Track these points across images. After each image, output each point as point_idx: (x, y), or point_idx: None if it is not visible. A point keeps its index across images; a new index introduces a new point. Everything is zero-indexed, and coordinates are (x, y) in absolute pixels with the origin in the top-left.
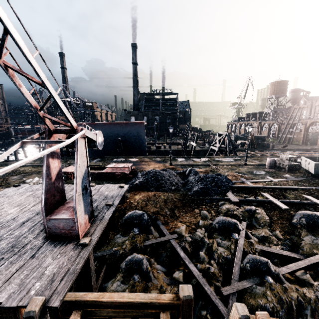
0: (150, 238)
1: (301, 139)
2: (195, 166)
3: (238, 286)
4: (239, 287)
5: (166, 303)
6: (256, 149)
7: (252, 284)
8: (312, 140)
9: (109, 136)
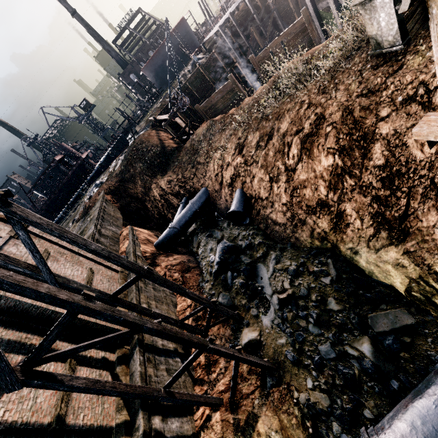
0: None
1: None
2: None
3: None
4: None
5: None
6: None
7: None
8: None
9: (171, 53)
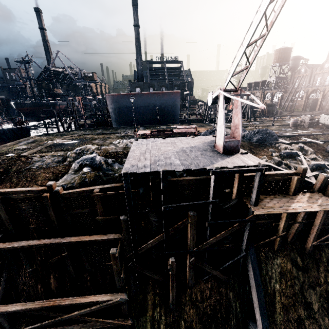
0: None
1: (302, 106)
2: None
3: (313, 174)
4: (313, 174)
5: (294, 173)
6: (267, 116)
7: (319, 172)
8: (311, 107)
9: (146, 106)
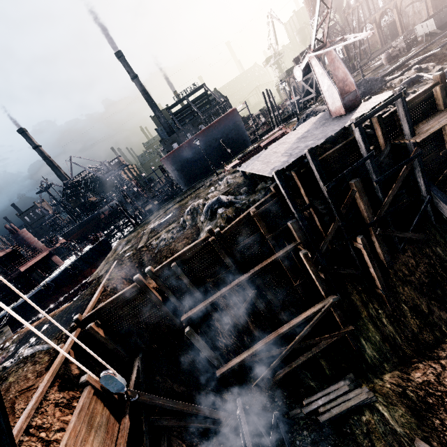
0: None
1: (378, 41)
2: None
3: None
4: None
5: (433, 85)
6: None
7: None
8: (391, 34)
9: (207, 146)
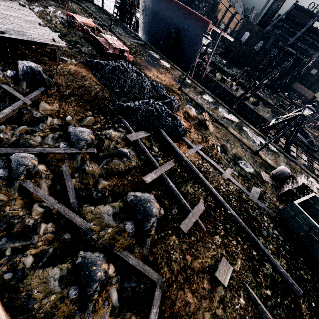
0: (11, 86)
1: None
2: (201, 109)
3: None
4: None
5: None
6: None
7: None
8: None
9: (168, 22)
